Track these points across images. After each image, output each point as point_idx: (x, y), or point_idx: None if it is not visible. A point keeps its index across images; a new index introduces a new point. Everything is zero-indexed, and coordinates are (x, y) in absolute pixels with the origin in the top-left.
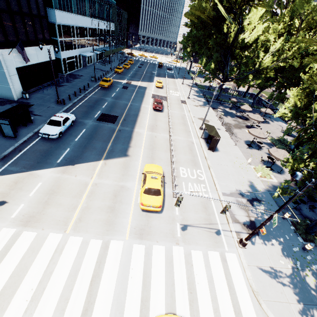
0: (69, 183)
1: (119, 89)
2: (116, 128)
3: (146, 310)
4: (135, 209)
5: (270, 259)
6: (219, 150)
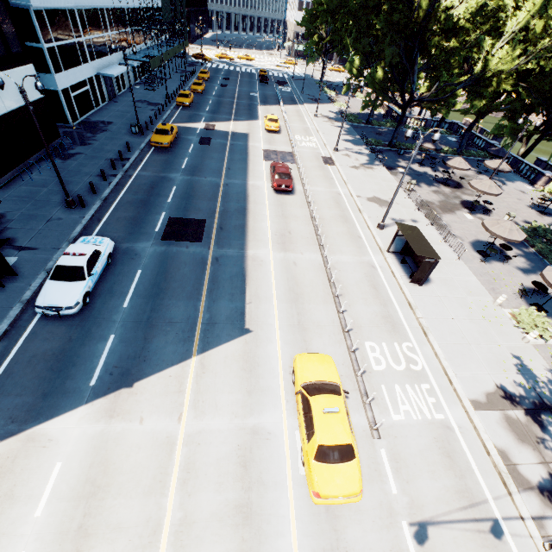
0: (128, 447)
1: (193, 147)
2: (207, 255)
3: None
4: (299, 500)
5: None
6: (432, 279)
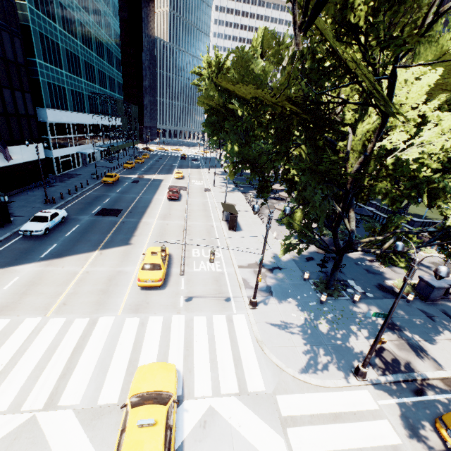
0: (54, 274)
1: (127, 184)
2: (118, 220)
3: (134, 367)
4: (133, 289)
5: (282, 314)
6: (243, 230)
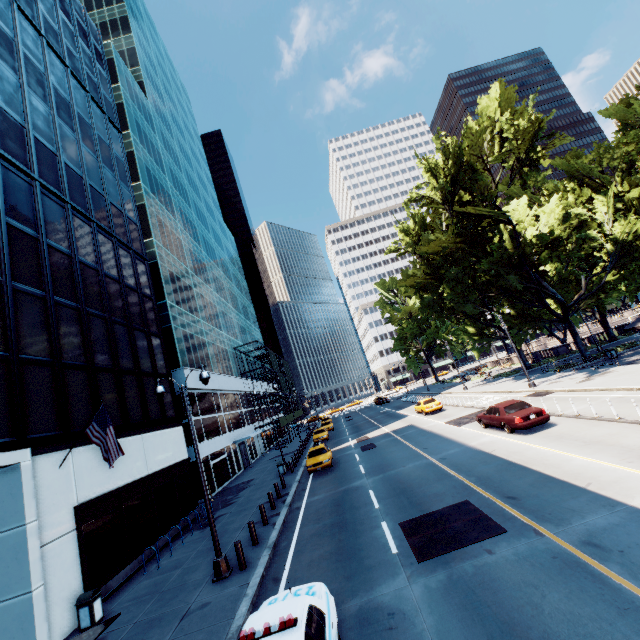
0: None
1: (358, 455)
2: (554, 546)
3: None
4: None
5: None
6: None
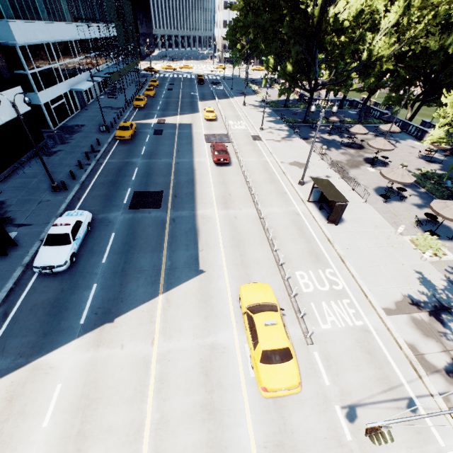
0: (113, 367)
1: (149, 137)
2: (165, 217)
3: None
4: (251, 396)
5: None
6: (345, 219)
